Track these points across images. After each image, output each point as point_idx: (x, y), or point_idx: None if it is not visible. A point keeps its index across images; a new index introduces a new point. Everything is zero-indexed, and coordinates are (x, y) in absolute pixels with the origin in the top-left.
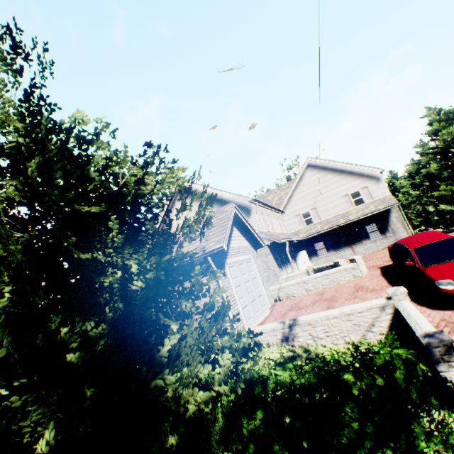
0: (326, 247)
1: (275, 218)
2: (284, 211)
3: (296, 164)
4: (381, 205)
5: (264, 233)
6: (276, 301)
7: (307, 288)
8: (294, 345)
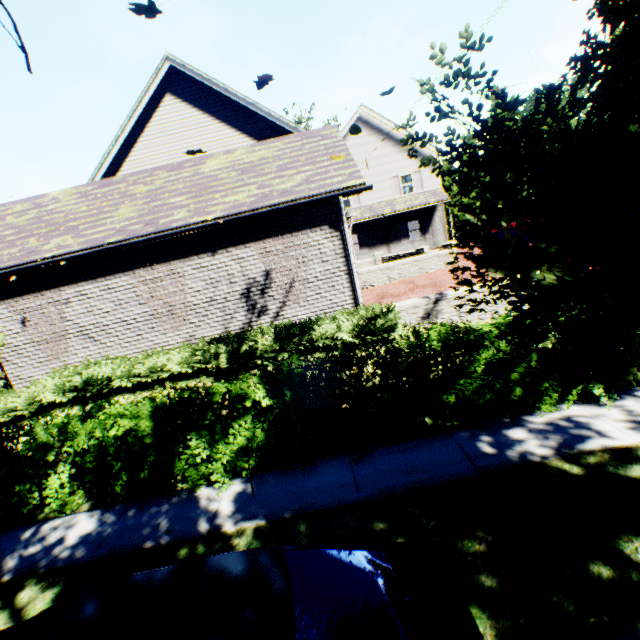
0: (360, 243)
1: None
2: None
3: (310, 119)
4: (432, 198)
5: None
6: None
7: (391, 276)
8: (437, 323)
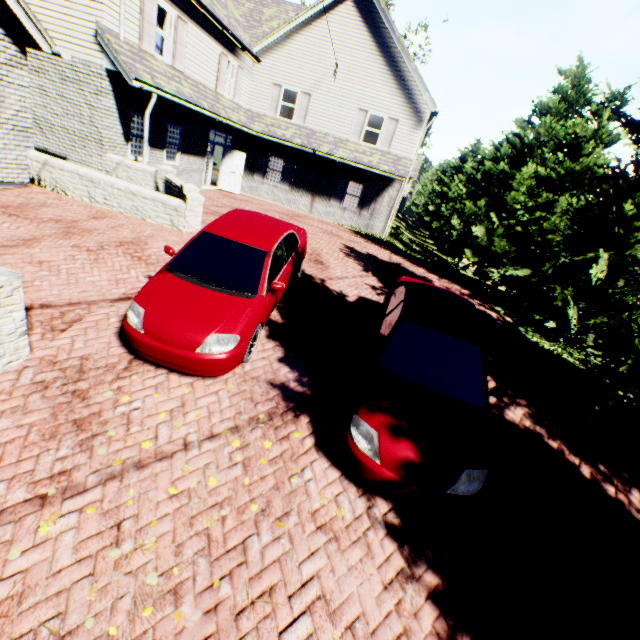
0: (284, 175)
1: (219, 50)
2: (263, 58)
3: (387, 5)
4: (387, 165)
5: (107, 36)
6: (34, 182)
7: (94, 195)
8: None
